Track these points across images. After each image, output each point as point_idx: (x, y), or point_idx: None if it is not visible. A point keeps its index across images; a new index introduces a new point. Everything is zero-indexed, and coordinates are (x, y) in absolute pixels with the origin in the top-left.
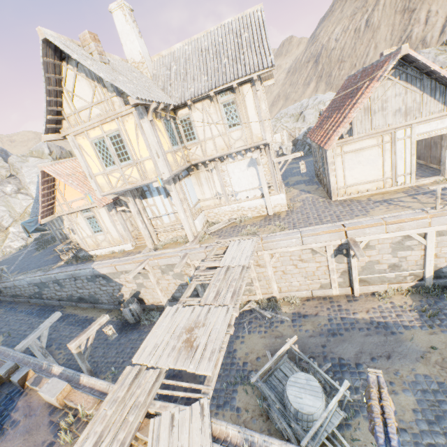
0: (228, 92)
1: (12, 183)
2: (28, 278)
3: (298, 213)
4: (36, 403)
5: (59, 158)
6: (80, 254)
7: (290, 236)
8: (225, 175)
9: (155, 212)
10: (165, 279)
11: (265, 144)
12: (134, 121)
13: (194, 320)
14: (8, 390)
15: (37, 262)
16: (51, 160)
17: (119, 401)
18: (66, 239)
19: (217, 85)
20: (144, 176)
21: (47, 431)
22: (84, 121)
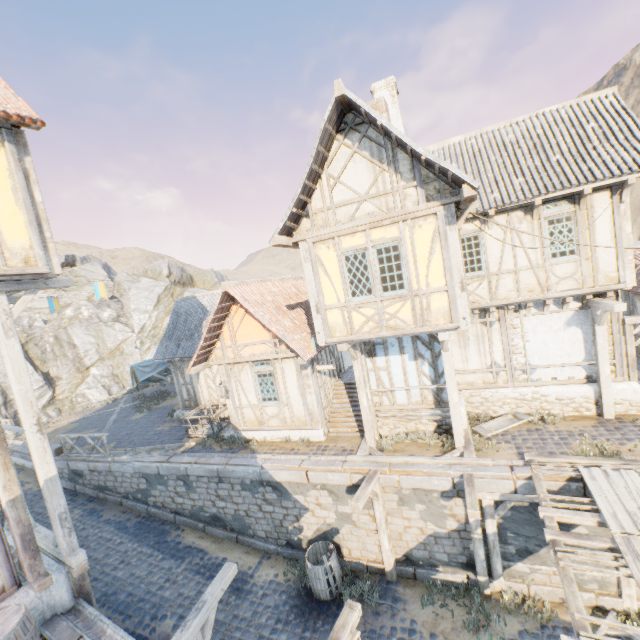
0: (561, 202)
1: (112, 307)
2: (138, 462)
3: None
4: None
5: (178, 282)
6: (226, 433)
7: None
8: (515, 334)
9: (383, 382)
10: (401, 515)
11: (618, 289)
12: (434, 228)
13: None
14: None
15: (143, 432)
16: (168, 283)
17: None
18: (192, 401)
19: (551, 189)
20: (424, 319)
21: None
22: (340, 222)
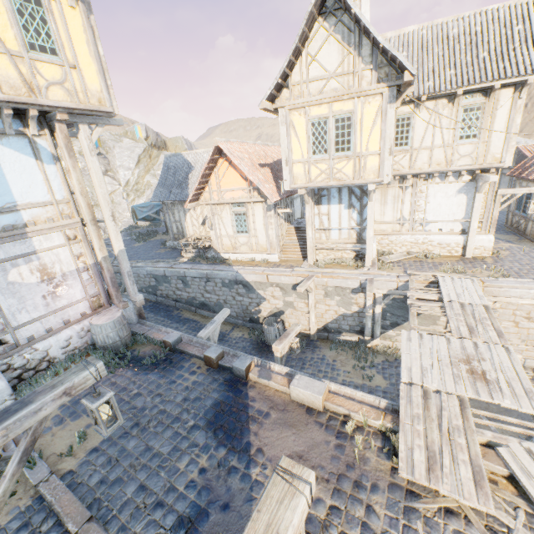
0: (477, 94)
1: (100, 162)
2: (150, 267)
3: (513, 262)
4: (277, 398)
5: (154, 145)
6: (209, 254)
7: (527, 285)
8: (421, 197)
9: (324, 223)
10: (325, 303)
11: (498, 168)
12: (379, 105)
13: (459, 351)
14: (221, 377)
15: (146, 253)
16: (146, 145)
17: (421, 418)
18: (180, 235)
19: (471, 82)
20: (360, 174)
21: (321, 431)
22: (312, 94)
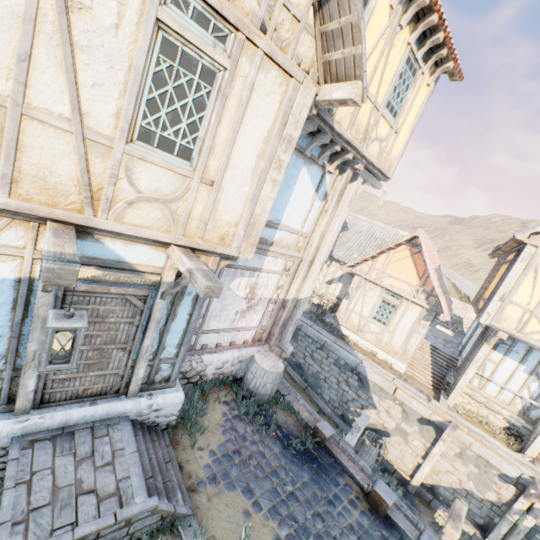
0: None
1: None
2: None
3: None
4: None
5: None
6: (328, 319)
7: None
8: None
9: (485, 370)
10: (451, 462)
11: None
12: None
13: None
14: (392, 538)
15: None
16: None
17: None
18: None
19: None
20: None
21: None
22: None
